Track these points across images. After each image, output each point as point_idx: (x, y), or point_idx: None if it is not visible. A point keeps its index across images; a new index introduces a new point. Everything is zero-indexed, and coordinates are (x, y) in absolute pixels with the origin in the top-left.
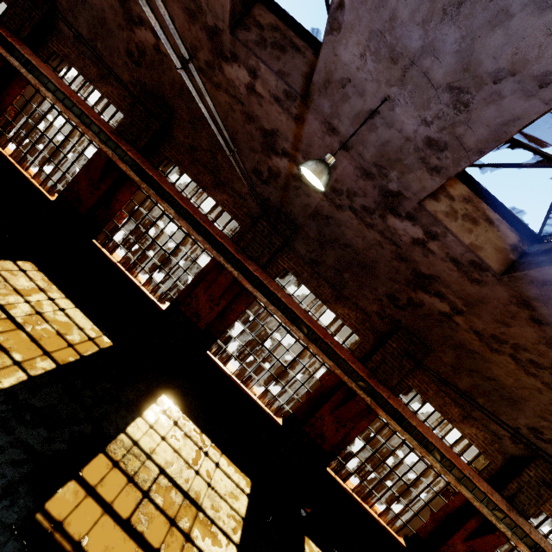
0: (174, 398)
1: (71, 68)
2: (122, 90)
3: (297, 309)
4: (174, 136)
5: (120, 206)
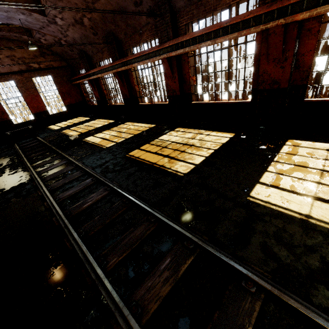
0: (184, 127)
1: (99, 62)
2: (106, 49)
3: (196, 33)
4: (121, 39)
5: (134, 84)
